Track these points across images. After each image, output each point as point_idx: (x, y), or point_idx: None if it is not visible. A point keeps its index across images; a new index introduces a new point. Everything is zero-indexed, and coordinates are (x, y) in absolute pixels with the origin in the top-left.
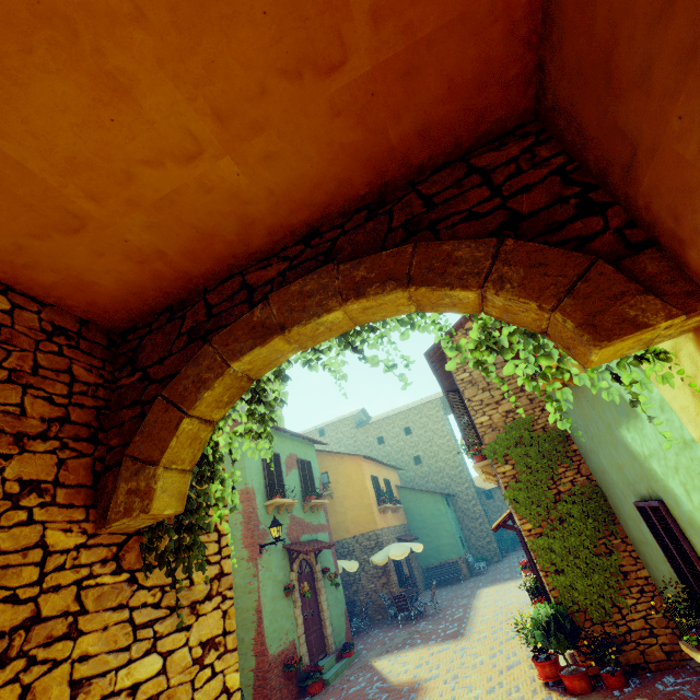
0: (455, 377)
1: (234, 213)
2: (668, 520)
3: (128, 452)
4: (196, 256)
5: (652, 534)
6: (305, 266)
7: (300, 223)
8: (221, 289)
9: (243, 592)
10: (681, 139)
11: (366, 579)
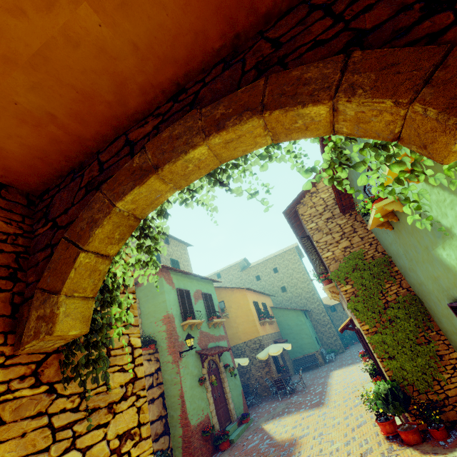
0: (306, 227)
1: (106, 71)
2: None
3: (38, 285)
4: (83, 118)
5: None
6: (174, 117)
7: (167, 81)
8: (110, 148)
9: (170, 384)
10: None
11: (255, 369)
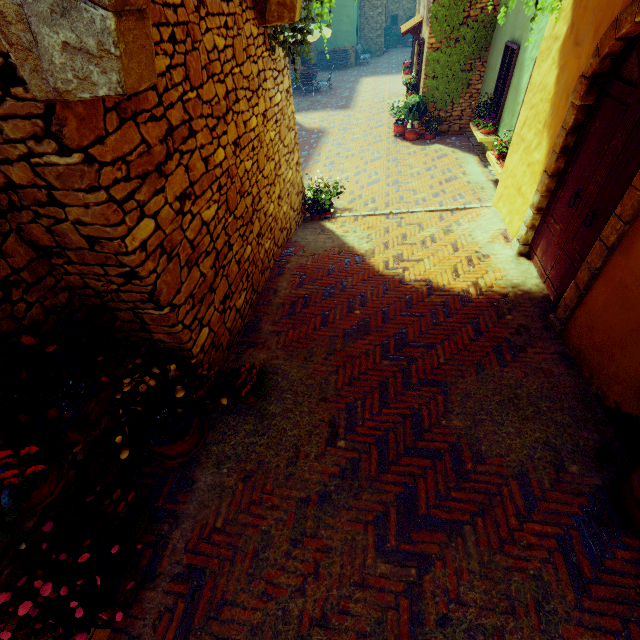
0: None
1: None
2: (514, 60)
3: None
4: None
5: (500, 65)
6: None
7: None
8: None
9: None
10: None
11: None
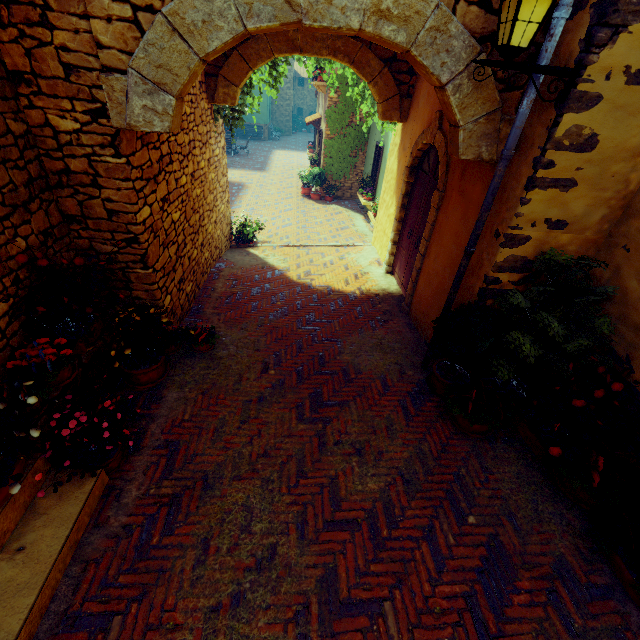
0: None
1: None
2: (381, 154)
3: (221, 73)
4: None
5: (374, 156)
6: None
7: None
8: None
9: None
10: (422, 89)
11: None
